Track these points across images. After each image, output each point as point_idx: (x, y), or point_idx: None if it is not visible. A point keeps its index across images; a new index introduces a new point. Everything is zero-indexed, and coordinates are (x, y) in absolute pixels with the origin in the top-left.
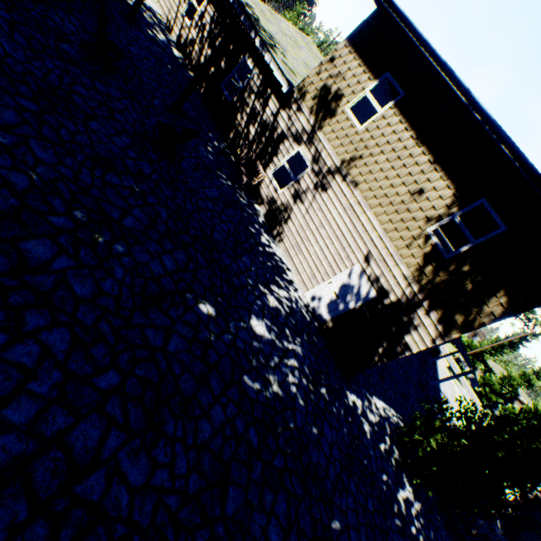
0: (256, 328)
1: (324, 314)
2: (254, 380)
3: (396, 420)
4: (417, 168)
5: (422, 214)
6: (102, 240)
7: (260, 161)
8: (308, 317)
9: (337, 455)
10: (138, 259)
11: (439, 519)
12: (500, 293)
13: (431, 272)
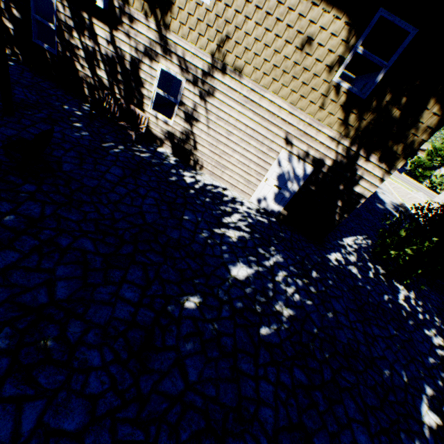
0: (239, 275)
1: (275, 207)
2: (268, 326)
3: (365, 242)
4: (293, 15)
5: (321, 65)
6: (51, 341)
7: (133, 103)
8: (265, 219)
9: (353, 317)
10: (101, 323)
11: (426, 289)
12: (431, 104)
13: (355, 120)
